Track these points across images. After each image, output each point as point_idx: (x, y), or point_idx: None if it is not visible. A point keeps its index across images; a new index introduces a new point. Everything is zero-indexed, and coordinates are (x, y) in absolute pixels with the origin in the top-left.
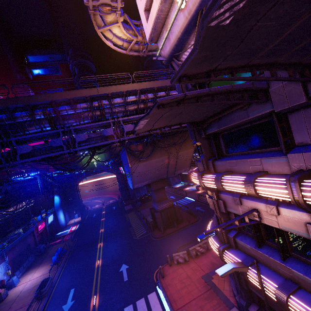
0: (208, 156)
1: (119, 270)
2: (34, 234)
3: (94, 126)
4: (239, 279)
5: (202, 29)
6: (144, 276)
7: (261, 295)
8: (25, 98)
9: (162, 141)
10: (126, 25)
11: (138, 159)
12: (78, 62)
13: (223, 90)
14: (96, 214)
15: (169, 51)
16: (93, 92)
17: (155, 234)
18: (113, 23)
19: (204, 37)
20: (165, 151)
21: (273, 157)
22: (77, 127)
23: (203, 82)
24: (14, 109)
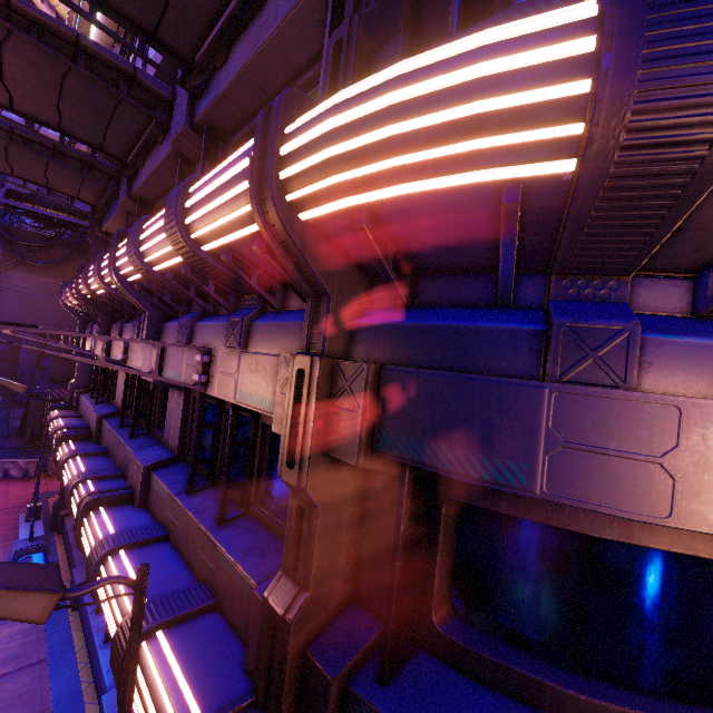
0: None
1: None
2: None
3: None
4: None
5: None
6: None
7: None
8: None
9: None
10: None
11: (19, 257)
12: None
13: (39, 140)
14: None
15: None
16: None
17: (4, 443)
18: None
19: None
20: None
21: None
22: None
23: None
24: None
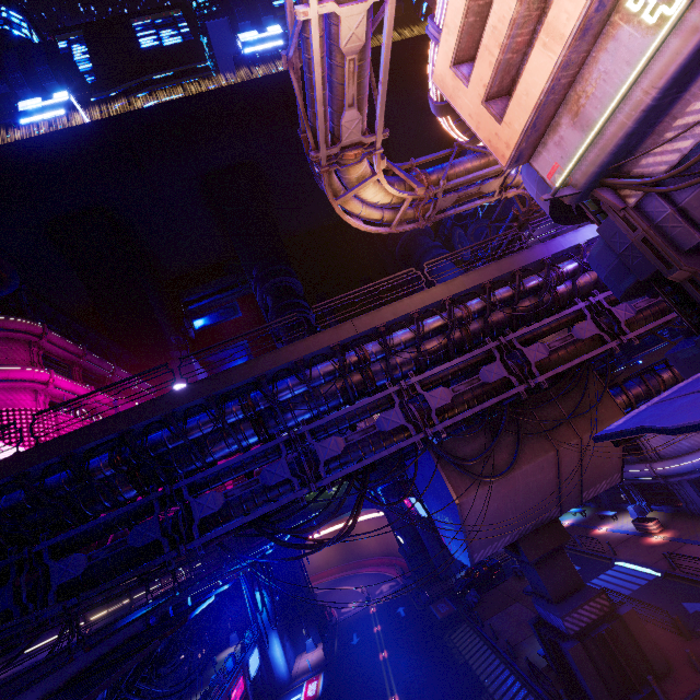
0: None
1: None
2: None
3: (354, 412)
4: None
5: None
6: None
7: None
8: (207, 382)
9: (523, 413)
10: (385, 176)
11: (485, 480)
12: (271, 286)
13: None
14: (359, 636)
15: (597, 163)
16: (345, 331)
17: None
18: (366, 179)
19: None
20: (543, 440)
21: None
22: (317, 424)
23: None
24: (185, 411)
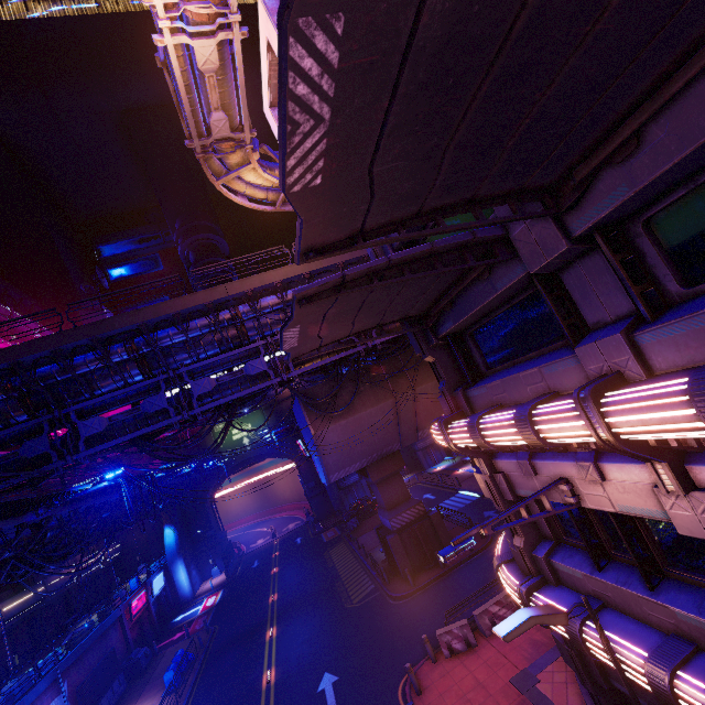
0: (454, 381)
1: (317, 689)
2: (123, 625)
3: (227, 359)
4: (586, 665)
5: (286, 197)
6: (374, 696)
7: (640, 696)
8: (93, 326)
9: (375, 369)
10: (268, 162)
11: (327, 415)
12: (194, 241)
13: (417, 254)
14: (259, 561)
15: None
16: (218, 293)
17: (394, 591)
18: (243, 165)
19: (298, 203)
20: (387, 390)
21: (558, 360)
22: (194, 367)
23: (414, 240)
24: (73, 350)
